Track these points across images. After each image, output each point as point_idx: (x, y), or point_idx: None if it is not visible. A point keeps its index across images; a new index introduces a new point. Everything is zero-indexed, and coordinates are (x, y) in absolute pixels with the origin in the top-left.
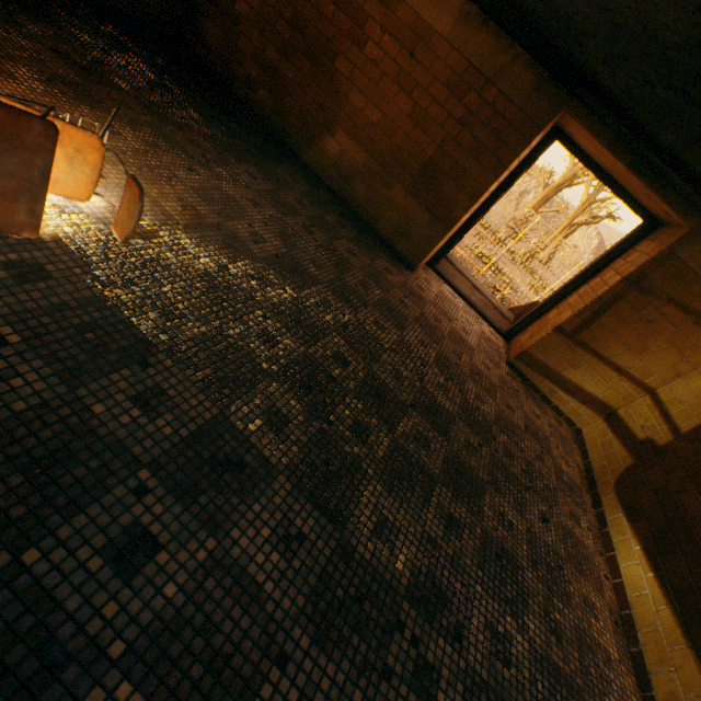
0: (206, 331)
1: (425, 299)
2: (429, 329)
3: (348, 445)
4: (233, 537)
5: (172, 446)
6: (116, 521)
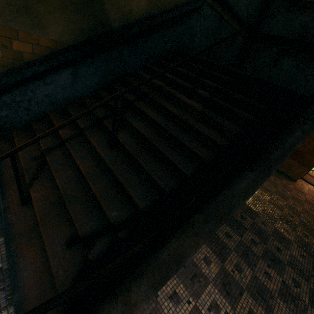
0: (261, 208)
1: (304, 192)
2: (311, 204)
3: (303, 238)
4: (291, 252)
5: (271, 232)
6: (272, 244)
